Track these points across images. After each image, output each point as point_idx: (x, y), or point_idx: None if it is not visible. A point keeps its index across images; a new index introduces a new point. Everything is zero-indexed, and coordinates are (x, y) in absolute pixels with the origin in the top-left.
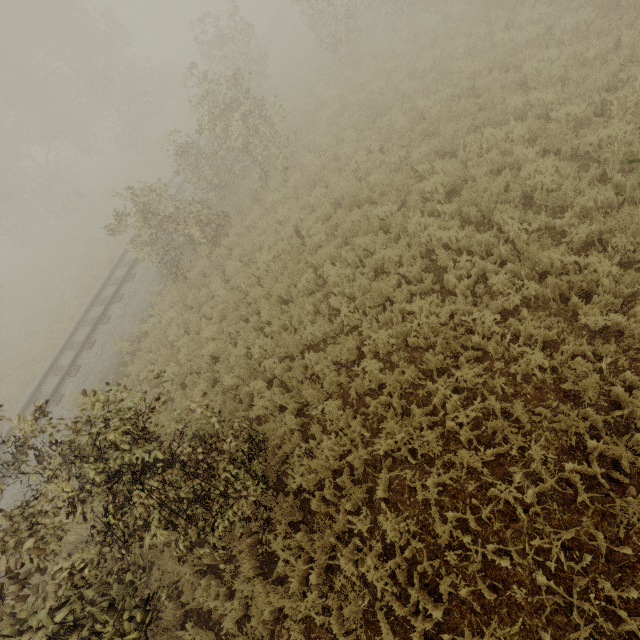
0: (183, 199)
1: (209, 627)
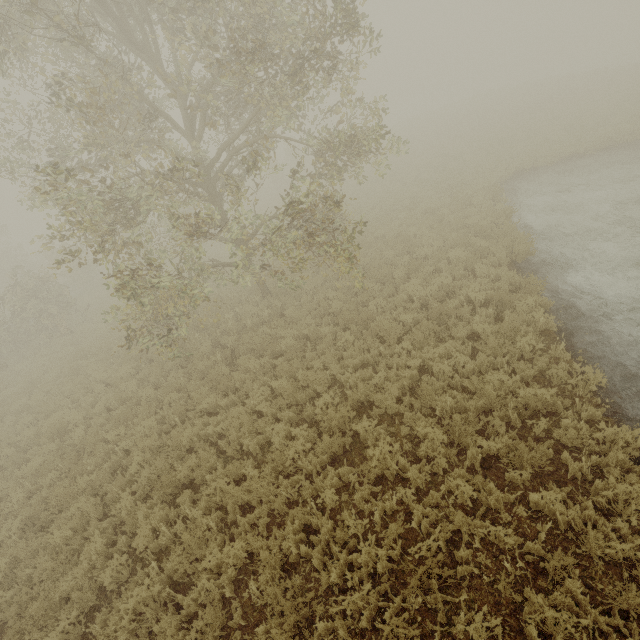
0: None
1: None
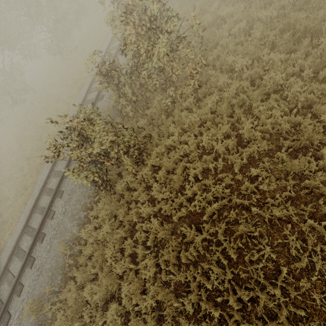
0: (103, 108)
1: None
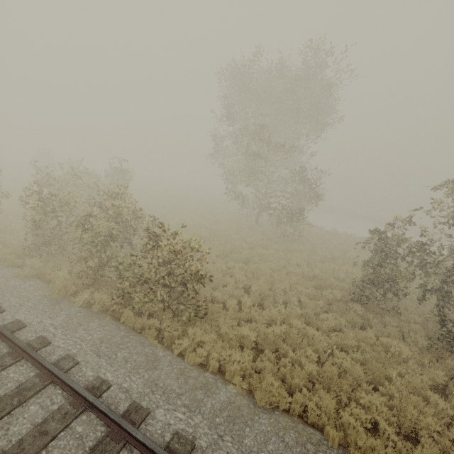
0: (59, 283)
1: (428, 338)
